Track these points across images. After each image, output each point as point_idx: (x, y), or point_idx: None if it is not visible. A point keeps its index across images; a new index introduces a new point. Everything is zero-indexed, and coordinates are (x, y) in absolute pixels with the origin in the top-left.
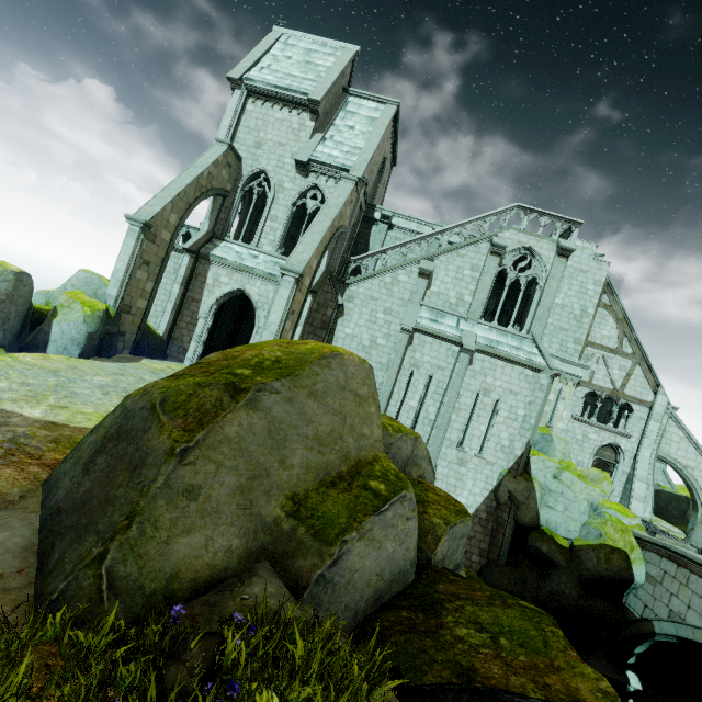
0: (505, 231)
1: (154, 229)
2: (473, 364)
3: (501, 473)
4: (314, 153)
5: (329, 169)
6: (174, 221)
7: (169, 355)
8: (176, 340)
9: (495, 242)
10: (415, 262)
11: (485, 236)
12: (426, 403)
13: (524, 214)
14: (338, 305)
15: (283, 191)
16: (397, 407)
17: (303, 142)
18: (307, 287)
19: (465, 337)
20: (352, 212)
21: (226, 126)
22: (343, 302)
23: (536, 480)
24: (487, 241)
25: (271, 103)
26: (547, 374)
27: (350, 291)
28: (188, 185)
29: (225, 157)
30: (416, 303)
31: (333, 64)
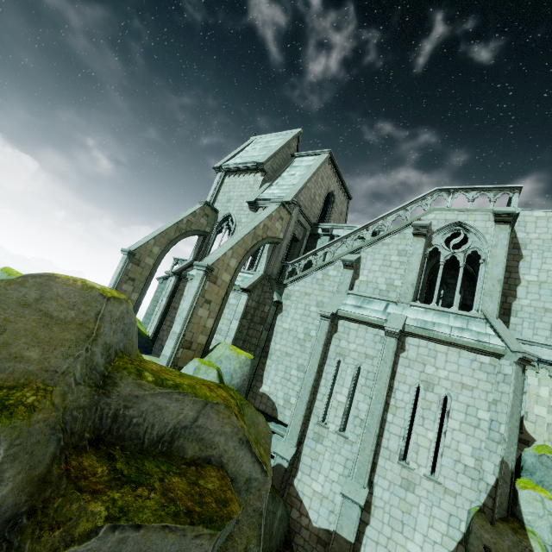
0: (428, 214)
1: (138, 256)
2: (406, 351)
3: (469, 511)
4: (261, 194)
5: (270, 202)
6: (157, 251)
7: (153, 352)
8: (159, 340)
9: (413, 224)
10: (342, 257)
11: (407, 222)
12: (355, 397)
13: (447, 195)
14: (276, 303)
15: (241, 224)
16: (324, 402)
17: (255, 190)
18: (228, 283)
19: (391, 319)
20: (286, 227)
21: (210, 194)
22: (282, 300)
23: (535, 536)
24: (411, 227)
25: (238, 174)
26: (510, 359)
27: (288, 290)
28: (168, 228)
29: (202, 210)
30: (343, 292)
31: (280, 142)
